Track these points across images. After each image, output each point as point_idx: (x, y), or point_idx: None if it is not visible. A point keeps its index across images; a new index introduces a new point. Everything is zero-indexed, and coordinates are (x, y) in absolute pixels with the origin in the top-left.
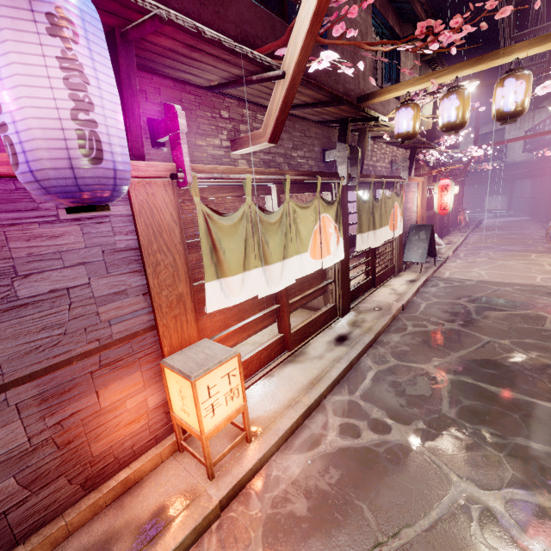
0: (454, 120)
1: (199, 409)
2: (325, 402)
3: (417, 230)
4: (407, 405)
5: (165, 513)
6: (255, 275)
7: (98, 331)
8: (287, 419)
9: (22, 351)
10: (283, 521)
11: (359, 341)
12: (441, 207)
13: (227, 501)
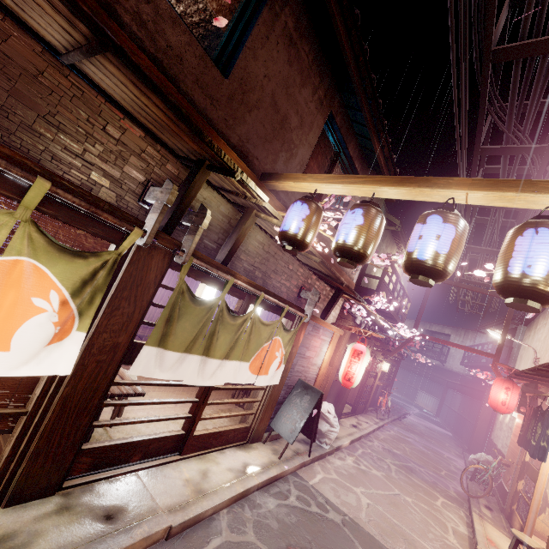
0: (350, 241)
1: None
2: None
3: (304, 390)
4: None
5: None
6: None
7: None
8: None
9: None
10: None
11: None
12: (346, 376)
13: None
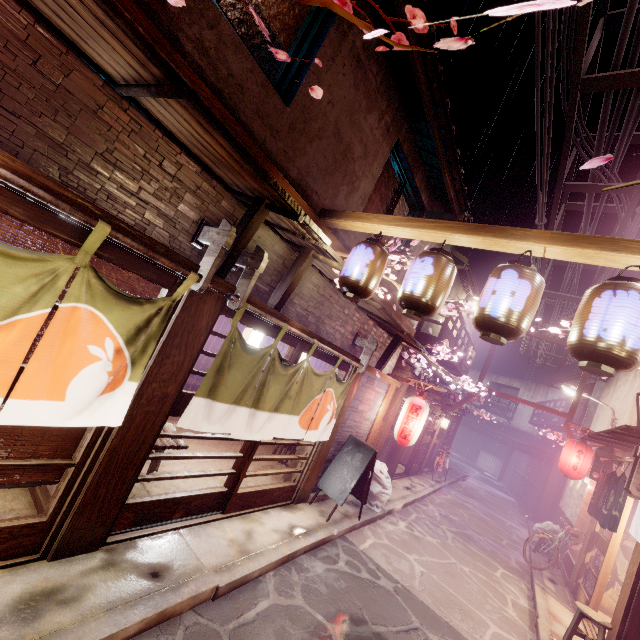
0: (418, 292)
1: None
2: None
3: (356, 448)
4: None
5: None
6: None
7: None
8: None
9: None
10: None
11: None
12: (402, 433)
13: None
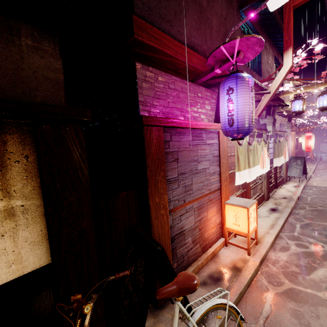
0: (326, 105)
1: (249, 221)
2: (280, 235)
3: (295, 159)
4: (326, 238)
5: (238, 264)
6: (246, 172)
7: (209, 186)
8: (269, 238)
9: (196, 189)
10: (291, 273)
11: (284, 211)
12: (307, 148)
13: (260, 264)
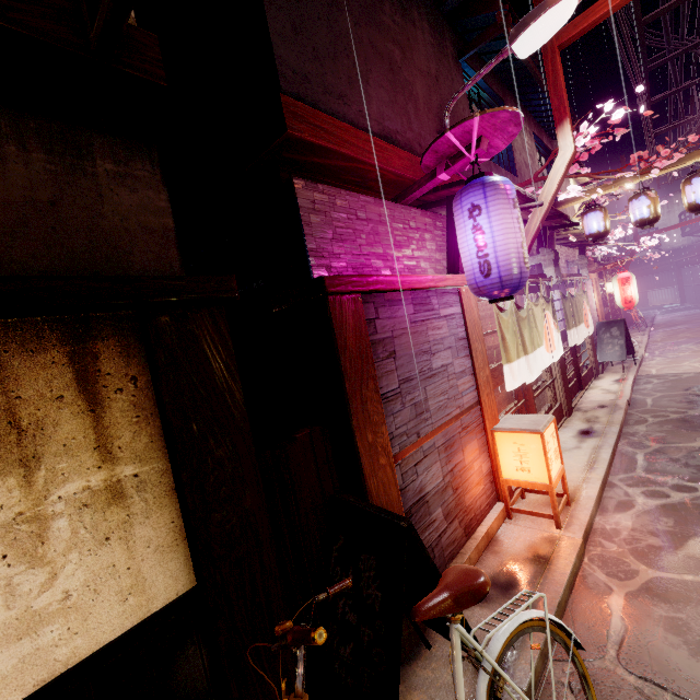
0: (647, 216)
1: (547, 458)
2: (610, 480)
3: (607, 327)
4: (699, 472)
5: (541, 550)
6: (522, 363)
7: (458, 400)
8: (590, 489)
9: (436, 408)
10: (647, 550)
11: (607, 432)
12: (625, 301)
13: (584, 544)
